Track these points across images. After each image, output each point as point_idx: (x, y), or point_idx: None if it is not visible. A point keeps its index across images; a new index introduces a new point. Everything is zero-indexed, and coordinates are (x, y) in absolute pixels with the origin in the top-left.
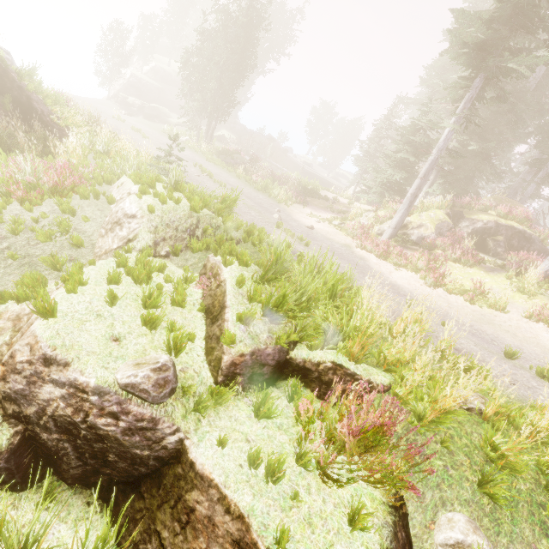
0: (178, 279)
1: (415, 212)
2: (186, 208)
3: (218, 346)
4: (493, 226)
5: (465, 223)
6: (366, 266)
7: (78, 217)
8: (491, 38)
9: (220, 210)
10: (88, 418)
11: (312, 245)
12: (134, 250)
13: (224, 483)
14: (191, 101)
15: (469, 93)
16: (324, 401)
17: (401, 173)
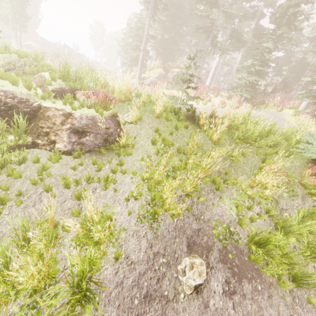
0: None
1: (147, 71)
2: (16, 56)
3: (46, 88)
4: (180, 73)
5: (170, 74)
6: None
7: None
8: None
9: (35, 58)
10: (2, 100)
11: None
12: None
13: (56, 106)
14: None
15: (151, 5)
16: None
17: (137, 52)
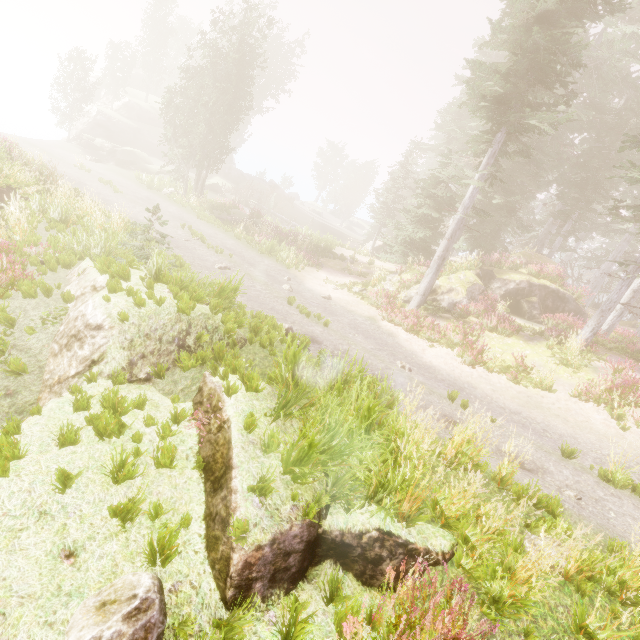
0: (164, 416)
1: (443, 274)
2: (172, 310)
3: (224, 537)
4: (526, 287)
5: (497, 284)
6: (396, 344)
7: (19, 327)
8: (510, 92)
9: (217, 306)
10: None
11: (332, 323)
12: (100, 375)
13: None
14: (175, 147)
15: (492, 148)
16: (372, 588)
17: (425, 231)
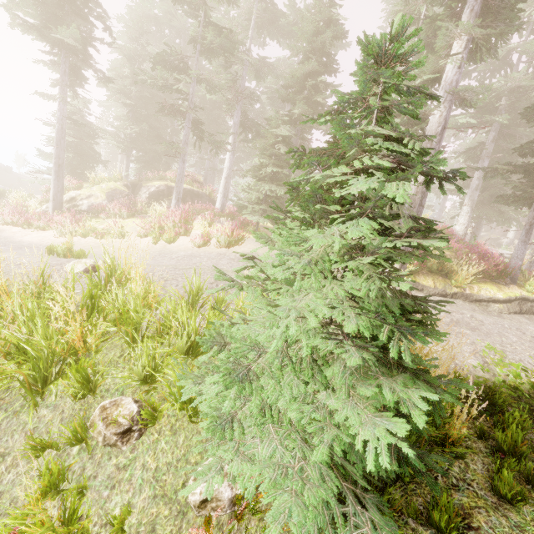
0: None
1: (89, 186)
2: None
3: None
4: (165, 189)
5: (143, 190)
6: None
7: None
8: (49, 17)
9: None
10: None
11: None
12: None
13: None
14: None
15: (60, 67)
16: None
17: (67, 154)
